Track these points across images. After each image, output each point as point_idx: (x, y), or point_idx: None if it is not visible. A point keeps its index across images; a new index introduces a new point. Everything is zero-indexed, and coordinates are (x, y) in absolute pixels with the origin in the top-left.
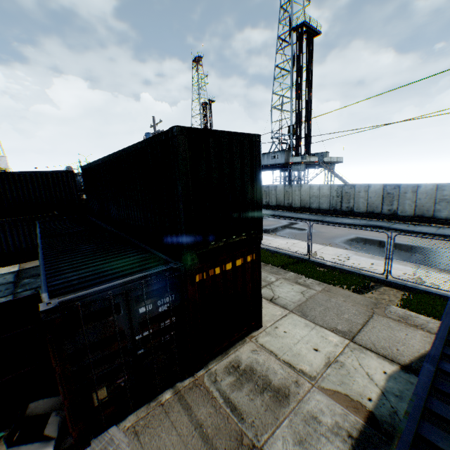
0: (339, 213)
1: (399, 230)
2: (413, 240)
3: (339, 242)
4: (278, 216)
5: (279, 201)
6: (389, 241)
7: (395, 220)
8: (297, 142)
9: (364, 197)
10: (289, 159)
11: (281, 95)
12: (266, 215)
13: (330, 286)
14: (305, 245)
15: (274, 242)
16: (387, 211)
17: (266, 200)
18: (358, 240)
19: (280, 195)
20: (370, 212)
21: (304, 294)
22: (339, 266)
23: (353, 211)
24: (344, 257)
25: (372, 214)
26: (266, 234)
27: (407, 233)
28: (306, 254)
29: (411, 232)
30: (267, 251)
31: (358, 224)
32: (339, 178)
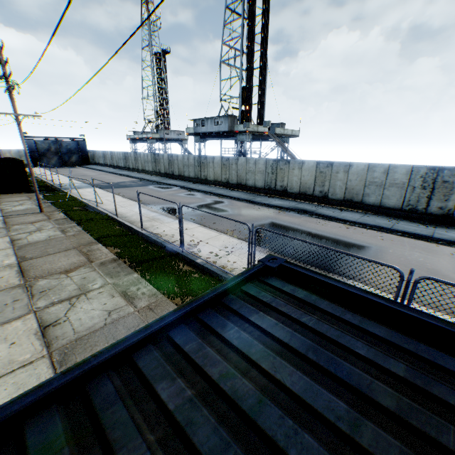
0: (274, 192)
1: (323, 216)
2: (329, 228)
3: (247, 228)
4: (209, 192)
5: (217, 175)
6: (251, 237)
7: (326, 203)
8: (248, 108)
9: (298, 175)
10: (234, 126)
11: (234, 48)
12: (197, 191)
13: (163, 300)
14: (199, 231)
15: (165, 227)
16: (319, 193)
17: (204, 173)
18: (270, 227)
19: (217, 169)
20: (303, 193)
21: (110, 316)
22: (208, 265)
23: (287, 192)
24: (226, 251)
25: (304, 196)
26: (168, 215)
27: (329, 220)
28: (179, 246)
29: (334, 219)
30: (147, 238)
31: (284, 207)
32: (288, 153)
